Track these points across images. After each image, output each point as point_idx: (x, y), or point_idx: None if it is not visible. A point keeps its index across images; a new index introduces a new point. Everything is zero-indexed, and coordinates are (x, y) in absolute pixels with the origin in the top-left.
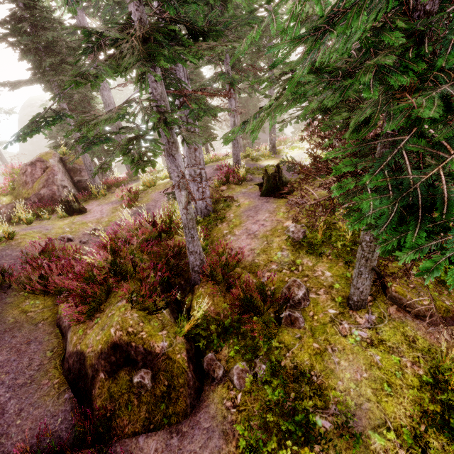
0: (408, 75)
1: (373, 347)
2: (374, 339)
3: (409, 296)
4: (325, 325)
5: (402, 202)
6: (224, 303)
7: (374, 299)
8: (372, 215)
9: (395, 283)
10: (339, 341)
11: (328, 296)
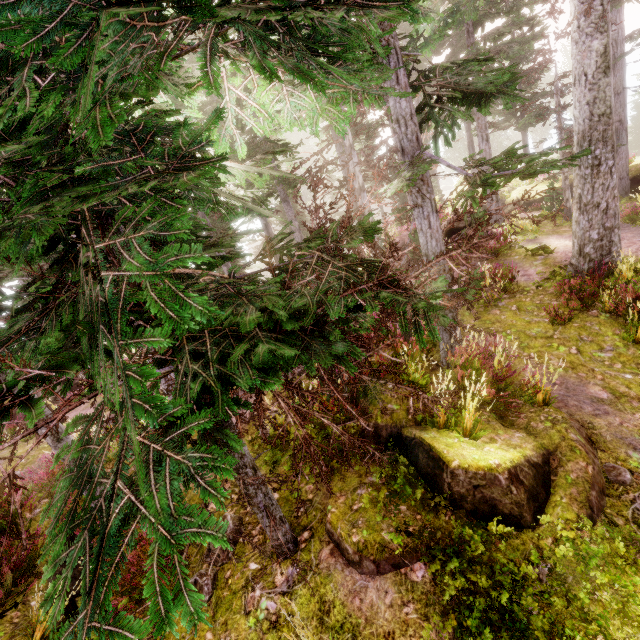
0: (52, 336)
1: (274, 631)
2: (282, 614)
3: (340, 529)
4: (234, 594)
5: (73, 486)
6: (128, 572)
7: (312, 535)
8: (55, 504)
9: (336, 505)
10: (237, 624)
11: (261, 537)
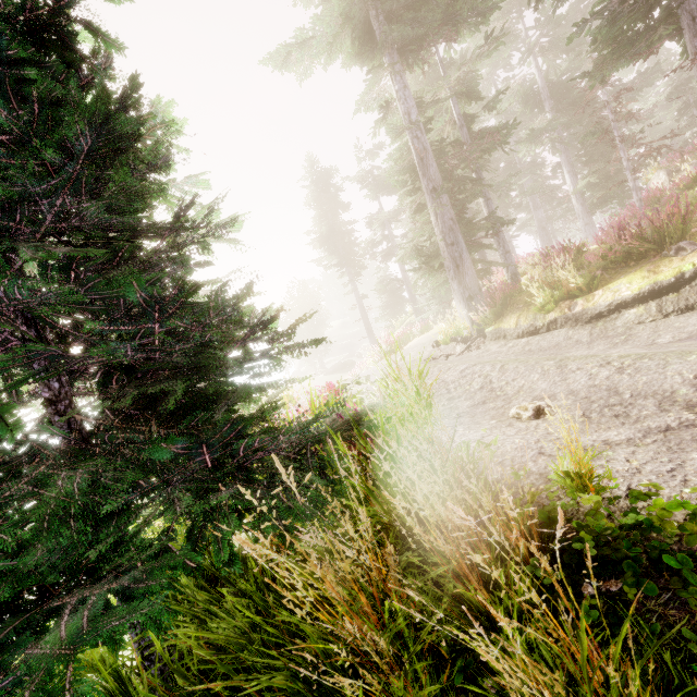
0: None
1: None
2: None
3: None
4: None
5: None
6: None
7: None
8: None
9: None
10: None
11: None
